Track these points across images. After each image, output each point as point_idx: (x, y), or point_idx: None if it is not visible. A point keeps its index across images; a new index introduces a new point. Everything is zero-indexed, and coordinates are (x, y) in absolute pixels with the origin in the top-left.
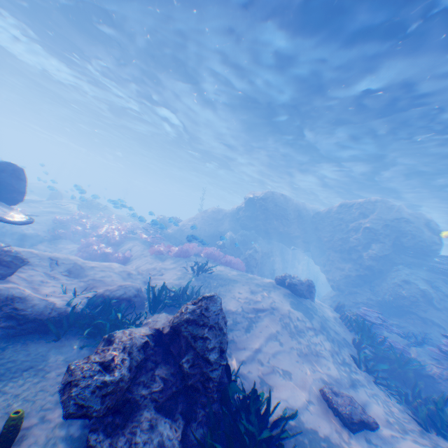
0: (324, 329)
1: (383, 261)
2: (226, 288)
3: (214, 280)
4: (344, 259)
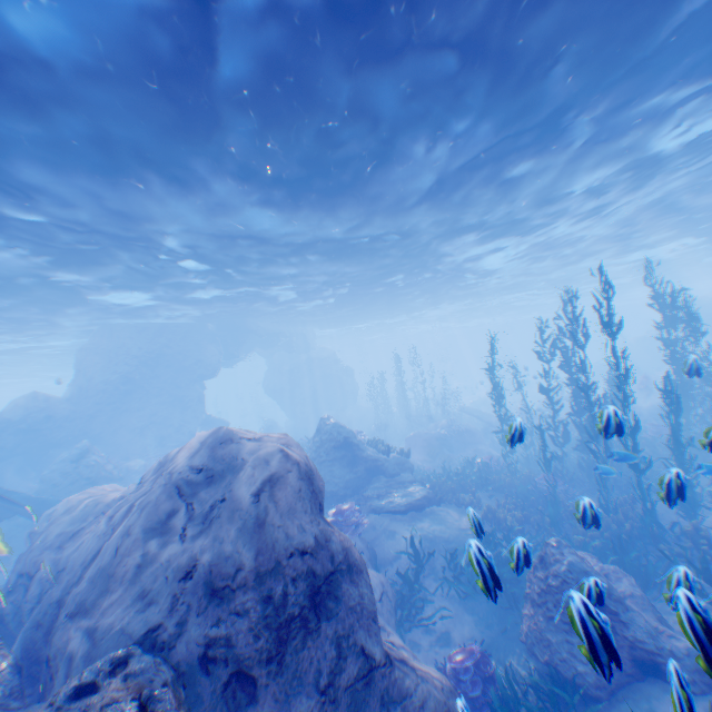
0: None
1: None
2: None
3: None
4: None
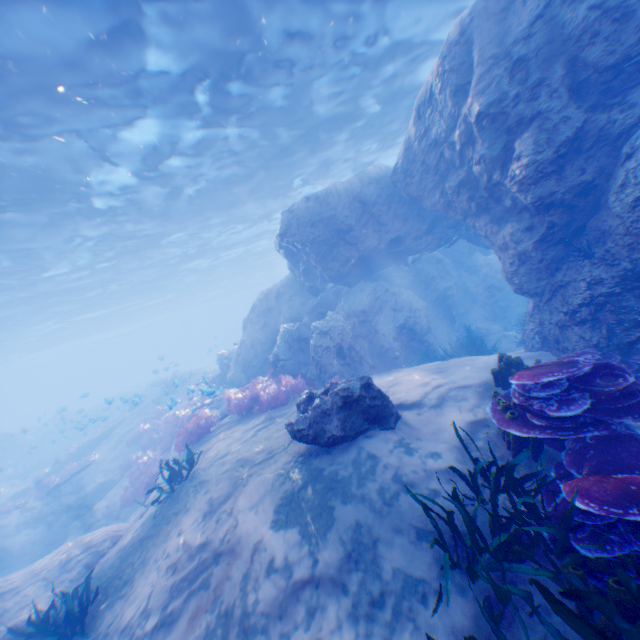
0: (359, 557)
1: (581, 157)
2: (168, 527)
3: (173, 504)
4: (499, 218)
